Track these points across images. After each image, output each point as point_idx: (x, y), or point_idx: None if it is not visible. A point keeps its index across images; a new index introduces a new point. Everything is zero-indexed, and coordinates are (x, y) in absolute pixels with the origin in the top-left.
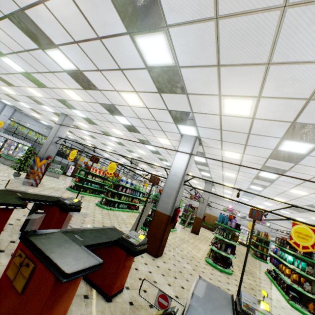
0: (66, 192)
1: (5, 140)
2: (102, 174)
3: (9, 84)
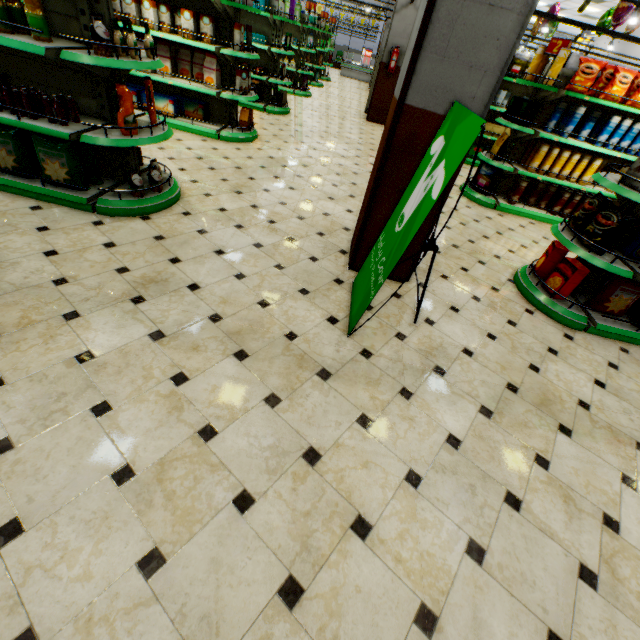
0: None
1: None
2: None
3: None
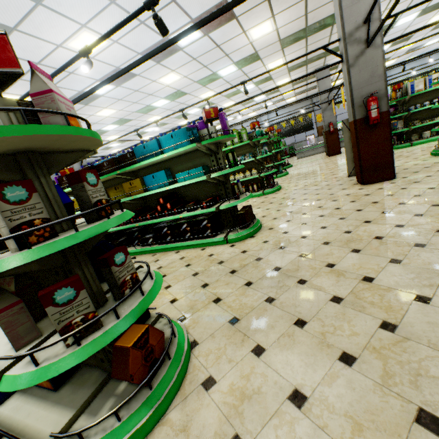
0: None
1: None
2: None
3: None
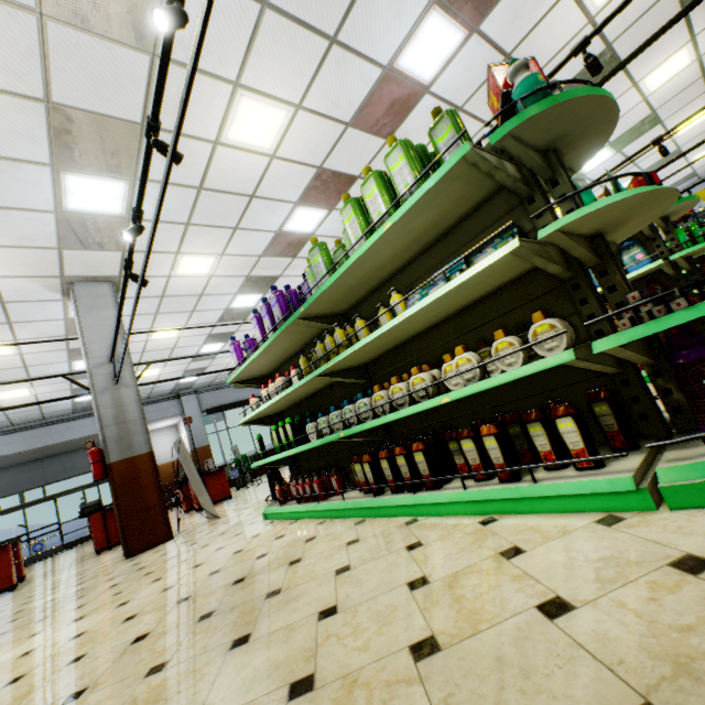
0: None
1: None
2: None
3: None
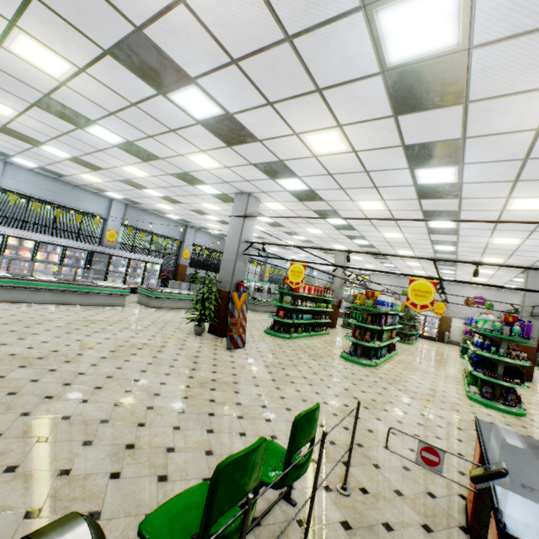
0: (279, 344)
1: (127, 262)
2: (313, 293)
3: (146, 158)
